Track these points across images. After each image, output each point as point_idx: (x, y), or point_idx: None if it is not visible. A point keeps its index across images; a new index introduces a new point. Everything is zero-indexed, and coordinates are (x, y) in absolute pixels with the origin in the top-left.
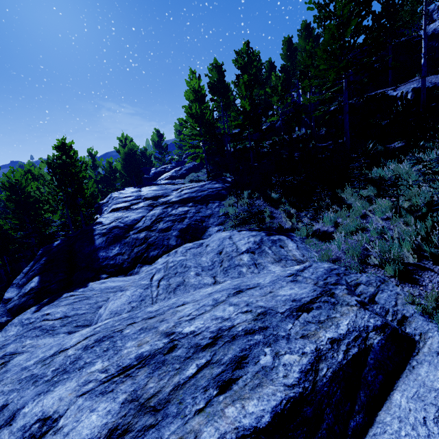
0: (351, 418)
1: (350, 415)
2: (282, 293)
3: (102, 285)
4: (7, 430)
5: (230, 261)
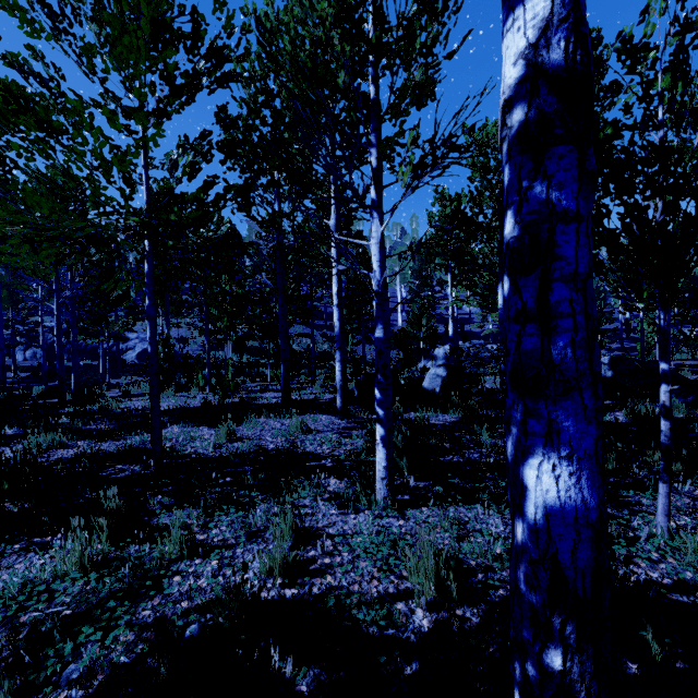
0: None
1: None
2: None
3: None
4: None
5: None
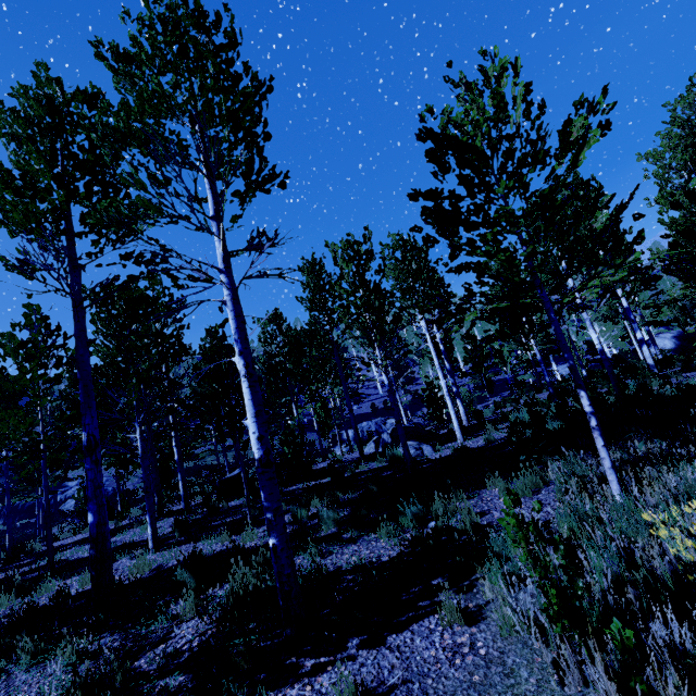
0: None
1: None
2: None
3: None
4: None
5: None
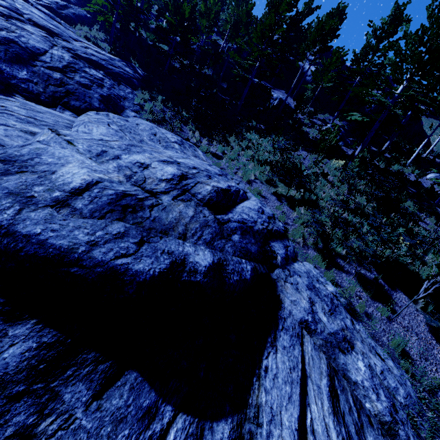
0: (237, 200)
1: (237, 199)
2: (209, 168)
3: (39, 106)
4: (121, 161)
5: (167, 143)
